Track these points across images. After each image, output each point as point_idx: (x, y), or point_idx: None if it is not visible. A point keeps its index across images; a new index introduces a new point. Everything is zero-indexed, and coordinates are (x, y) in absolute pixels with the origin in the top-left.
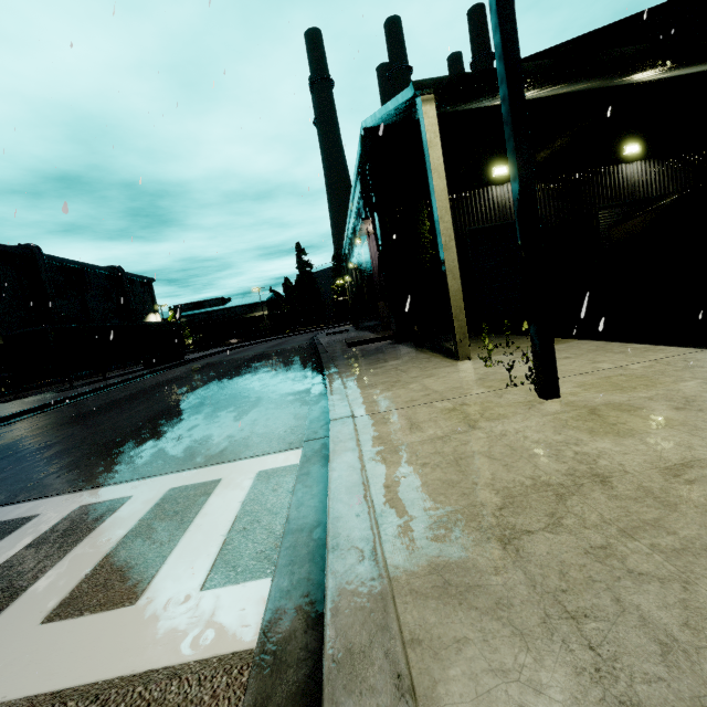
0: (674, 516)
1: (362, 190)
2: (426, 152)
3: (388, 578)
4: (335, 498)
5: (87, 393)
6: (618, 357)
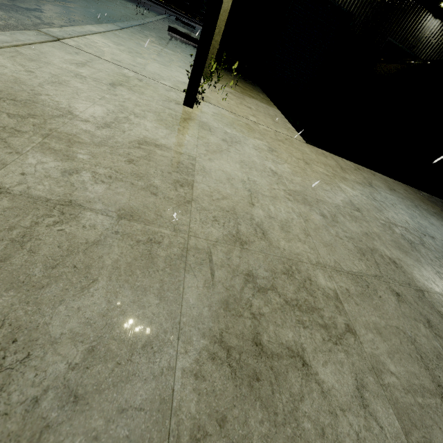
0: (90, 146)
1: None
2: None
3: None
4: None
5: None
6: (268, 121)
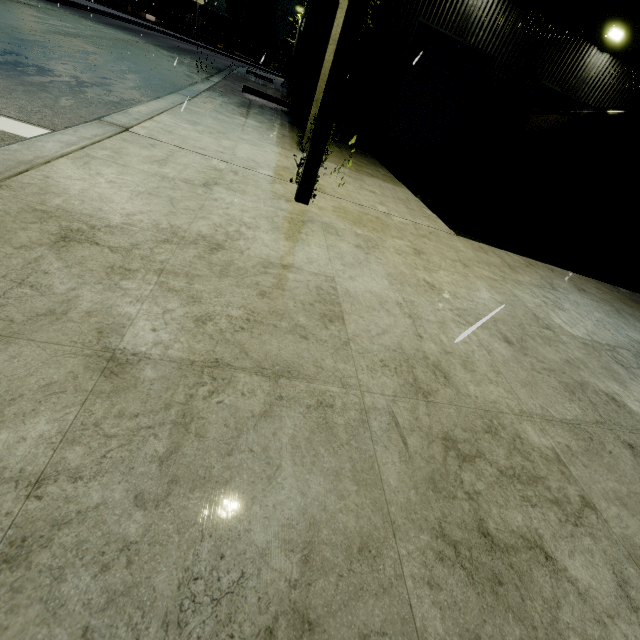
0: (212, 279)
1: None
2: None
3: None
4: None
5: None
6: (401, 209)
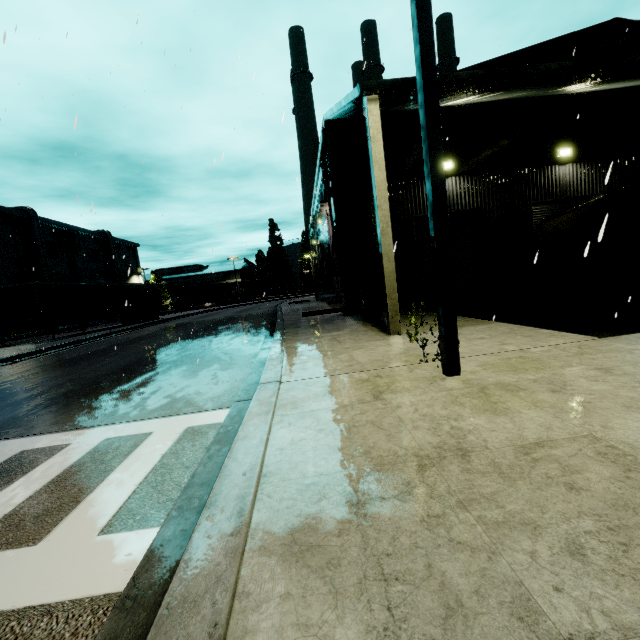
0: (509, 491)
1: (324, 175)
2: (370, 147)
3: (246, 534)
4: (232, 457)
5: (65, 345)
6: (524, 340)
